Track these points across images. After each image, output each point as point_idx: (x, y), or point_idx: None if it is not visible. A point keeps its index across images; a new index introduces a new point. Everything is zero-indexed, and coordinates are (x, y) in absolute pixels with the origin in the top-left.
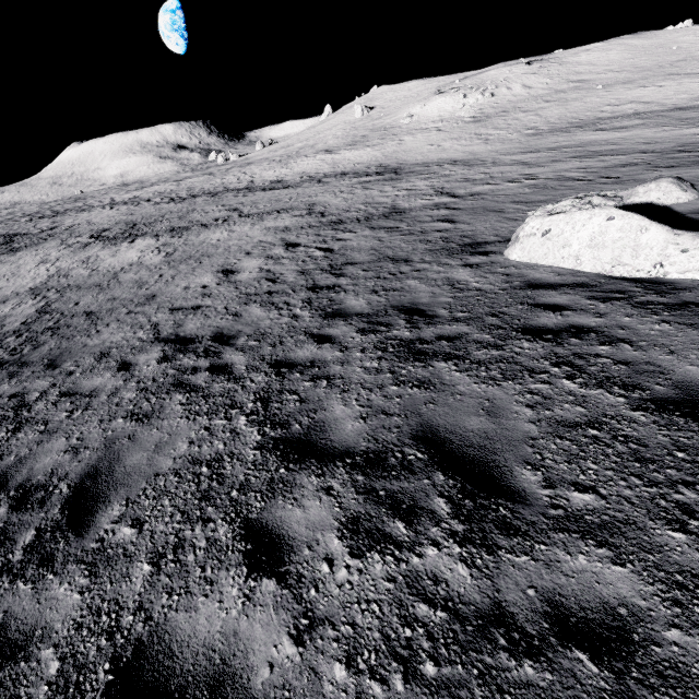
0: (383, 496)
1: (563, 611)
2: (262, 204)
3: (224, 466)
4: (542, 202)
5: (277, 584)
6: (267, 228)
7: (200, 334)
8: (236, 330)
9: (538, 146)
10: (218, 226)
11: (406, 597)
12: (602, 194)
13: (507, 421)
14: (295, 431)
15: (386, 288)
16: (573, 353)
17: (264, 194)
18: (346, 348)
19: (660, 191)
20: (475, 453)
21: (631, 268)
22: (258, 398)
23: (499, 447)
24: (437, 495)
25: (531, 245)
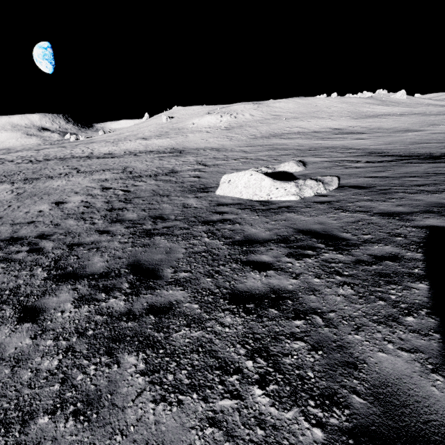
0: (101, 286)
1: (153, 306)
2: (95, 166)
3: (20, 289)
4: (244, 169)
5: (32, 324)
6: (93, 179)
7: (28, 235)
8: (53, 232)
9: (254, 144)
10: (61, 178)
11: (93, 315)
12: (268, 167)
13: (173, 254)
14: (68, 270)
15: (150, 208)
16: (216, 228)
17: (98, 161)
18: (115, 235)
19: (289, 166)
20: (152, 267)
21: (259, 196)
22: (53, 260)
23: (163, 263)
24: (126, 282)
25: (224, 187)
